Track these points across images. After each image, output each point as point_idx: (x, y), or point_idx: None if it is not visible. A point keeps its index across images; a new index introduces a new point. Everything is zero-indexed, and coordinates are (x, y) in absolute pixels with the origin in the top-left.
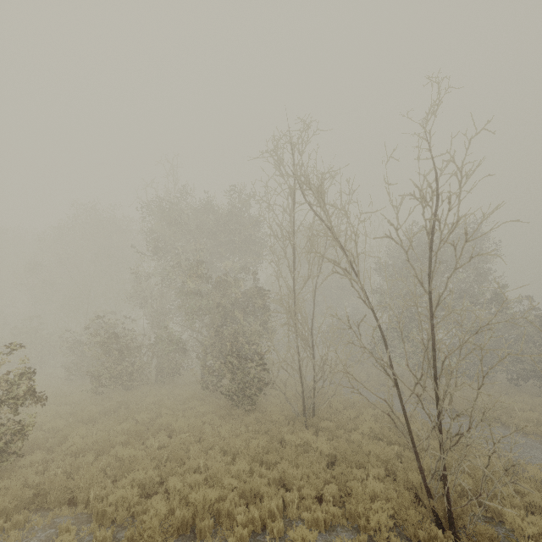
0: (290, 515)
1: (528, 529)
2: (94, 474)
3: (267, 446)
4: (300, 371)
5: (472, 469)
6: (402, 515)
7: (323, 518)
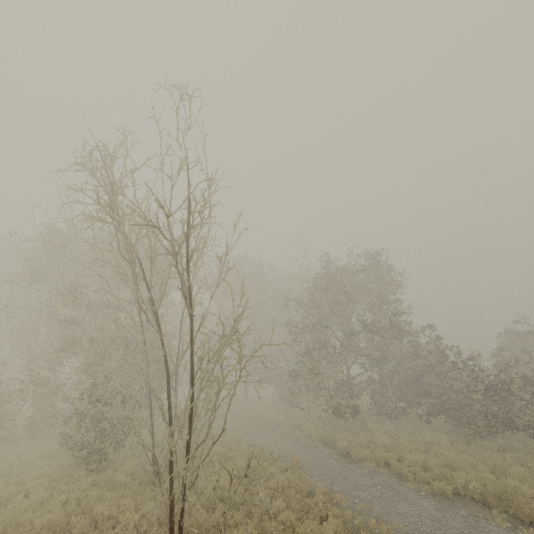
0: None
1: None
2: None
3: (57, 523)
4: (151, 416)
5: None
6: None
7: None
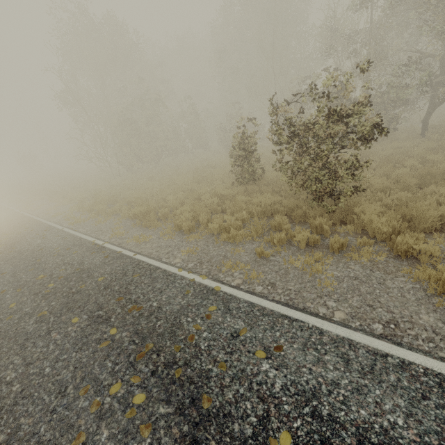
0: None
1: None
2: None
3: None
4: None
5: None
6: None
7: None
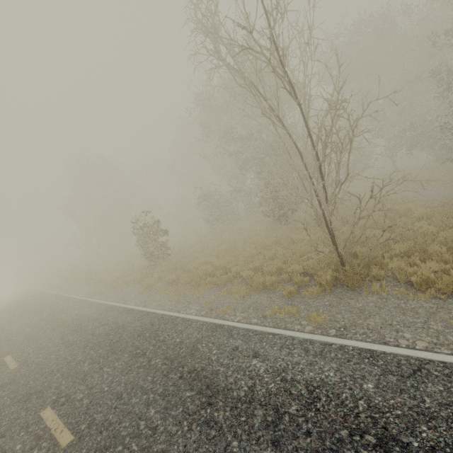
0: (263, 270)
1: (397, 268)
2: (190, 259)
3: (275, 241)
4: (305, 190)
5: (423, 238)
6: (312, 265)
7: (274, 270)
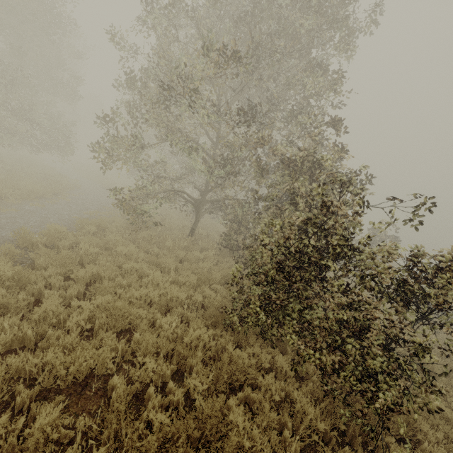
0: None
1: None
2: None
3: None
4: None
5: None
6: None
7: None
